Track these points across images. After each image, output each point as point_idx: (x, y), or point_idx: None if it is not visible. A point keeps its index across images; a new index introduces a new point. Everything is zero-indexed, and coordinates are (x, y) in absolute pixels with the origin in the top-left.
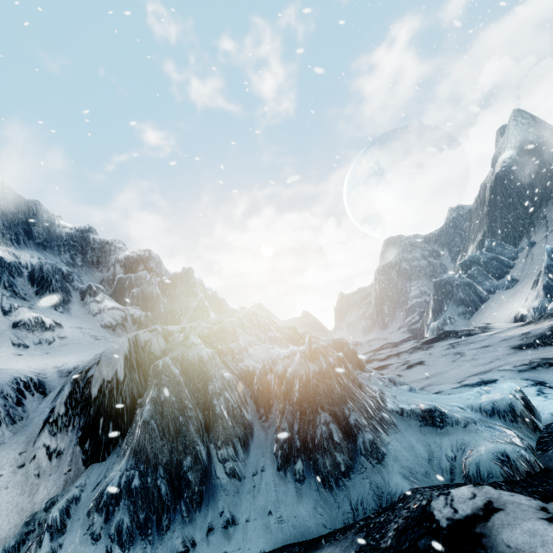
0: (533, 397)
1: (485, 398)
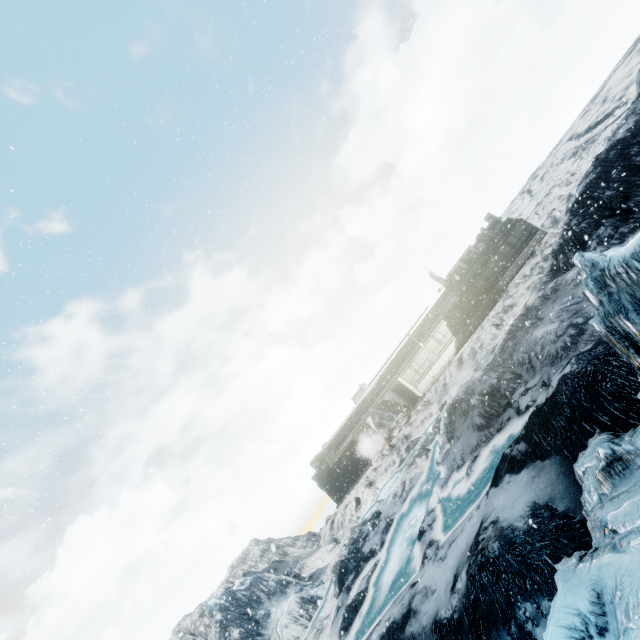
0: None
1: (586, 580)
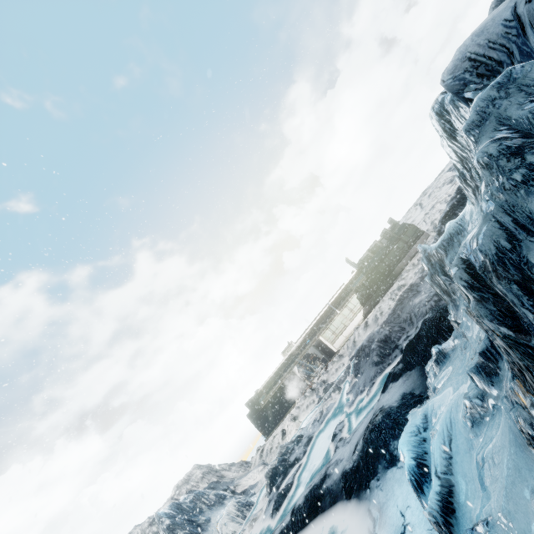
0: (409, 520)
1: (421, 411)
